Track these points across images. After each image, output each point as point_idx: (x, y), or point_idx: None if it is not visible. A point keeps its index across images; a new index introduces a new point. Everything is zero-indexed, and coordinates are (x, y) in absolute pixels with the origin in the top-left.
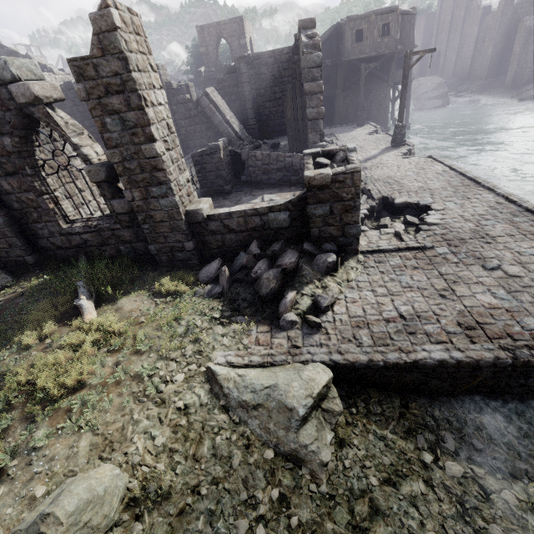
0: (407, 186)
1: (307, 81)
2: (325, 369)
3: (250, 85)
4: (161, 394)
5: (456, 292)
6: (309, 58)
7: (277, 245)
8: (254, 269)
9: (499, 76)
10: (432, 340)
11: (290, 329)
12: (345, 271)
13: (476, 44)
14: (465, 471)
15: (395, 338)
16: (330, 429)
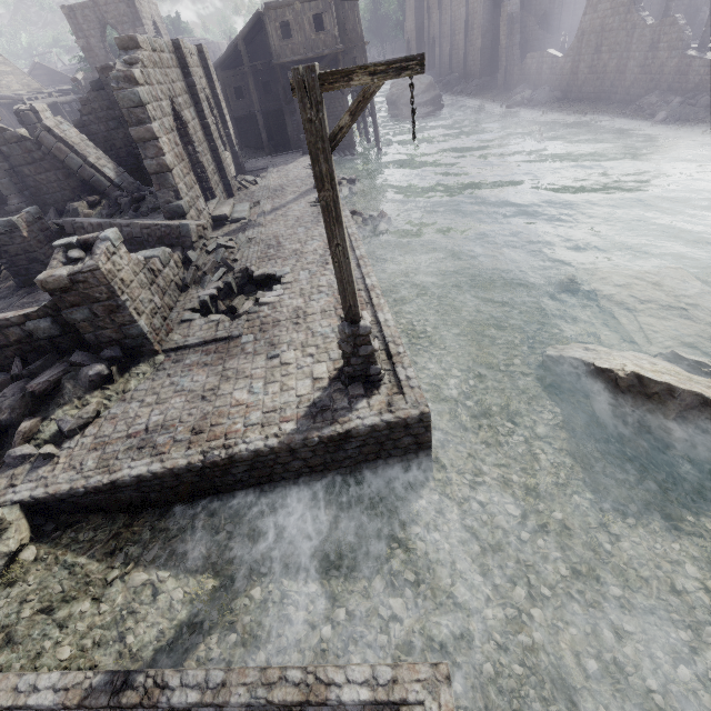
0: (283, 250)
1: (131, 125)
2: None
3: None
4: None
5: (219, 391)
6: (122, 96)
7: (38, 361)
8: None
9: (494, 74)
10: (153, 453)
11: (21, 465)
12: (126, 380)
13: (467, 32)
14: (150, 579)
15: (121, 457)
16: None
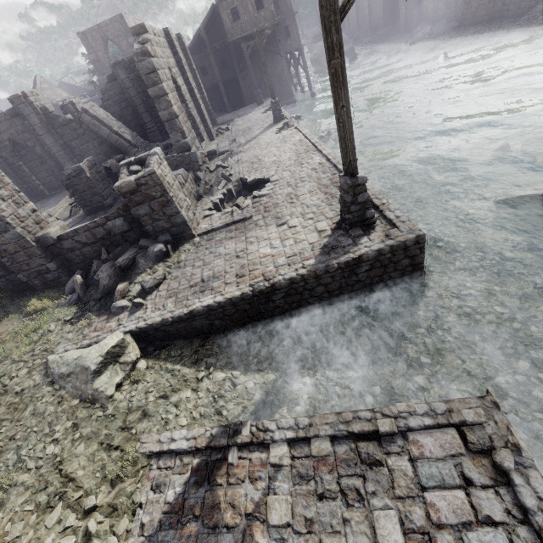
0: (264, 163)
1: (149, 87)
2: (119, 334)
3: (136, 89)
4: (6, 387)
5: (248, 251)
6: (141, 66)
7: (118, 248)
8: (96, 273)
9: (395, 21)
10: (212, 293)
11: (122, 313)
12: (178, 255)
13: None
14: (227, 376)
15: (190, 298)
16: (125, 374)
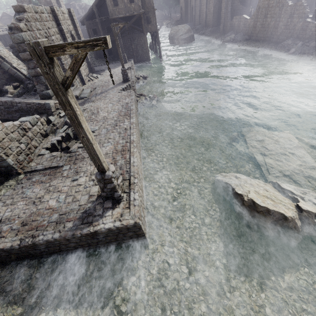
0: (98, 116)
1: (20, 52)
2: None
3: None
4: None
5: (43, 199)
6: (13, 37)
7: None
8: None
9: (219, 25)
10: None
11: None
12: None
13: (207, 4)
14: None
15: None
16: None
